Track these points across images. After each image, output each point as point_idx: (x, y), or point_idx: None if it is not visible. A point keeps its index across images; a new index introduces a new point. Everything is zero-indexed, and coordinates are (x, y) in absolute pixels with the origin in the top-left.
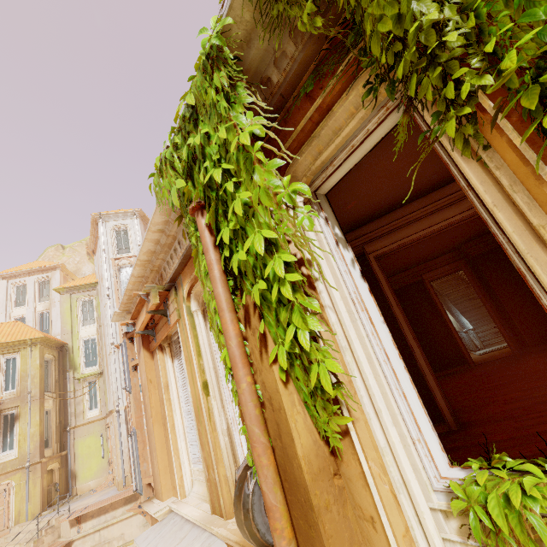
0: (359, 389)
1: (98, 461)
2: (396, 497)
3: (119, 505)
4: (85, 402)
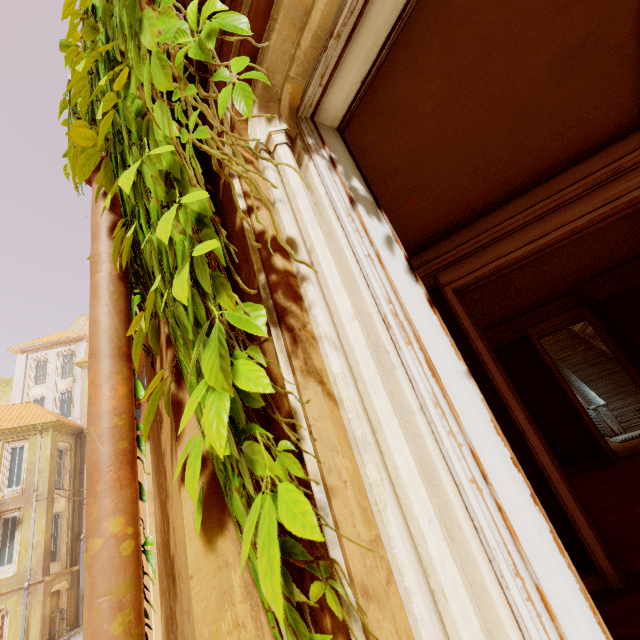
0: (400, 568)
1: None
2: None
3: None
4: None
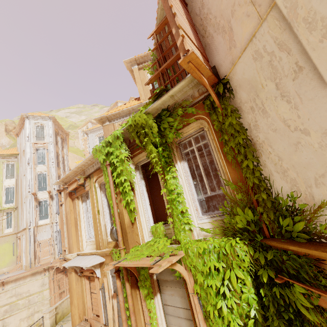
0: (139, 211)
1: (10, 257)
2: (142, 230)
3: (28, 276)
4: (3, 224)
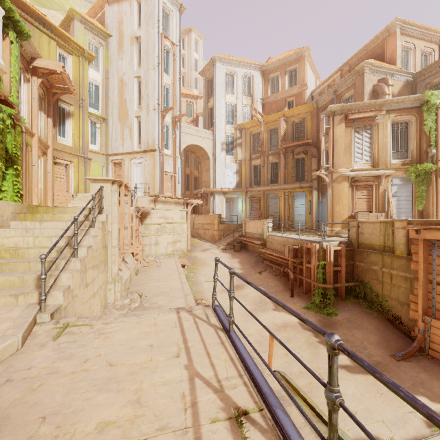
0: None
1: None
2: None
3: (172, 203)
4: (89, 135)
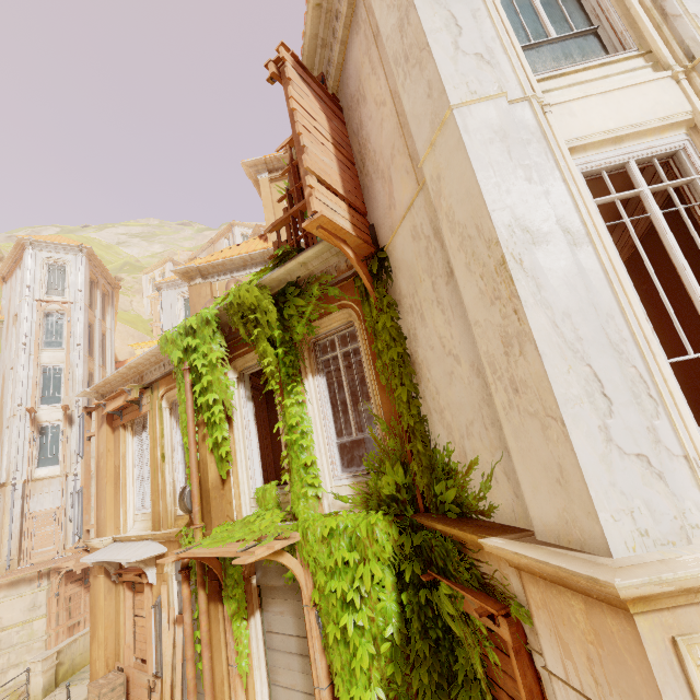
0: (238, 459)
1: None
2: (240, 495)
3: (1, 587)
4: None
